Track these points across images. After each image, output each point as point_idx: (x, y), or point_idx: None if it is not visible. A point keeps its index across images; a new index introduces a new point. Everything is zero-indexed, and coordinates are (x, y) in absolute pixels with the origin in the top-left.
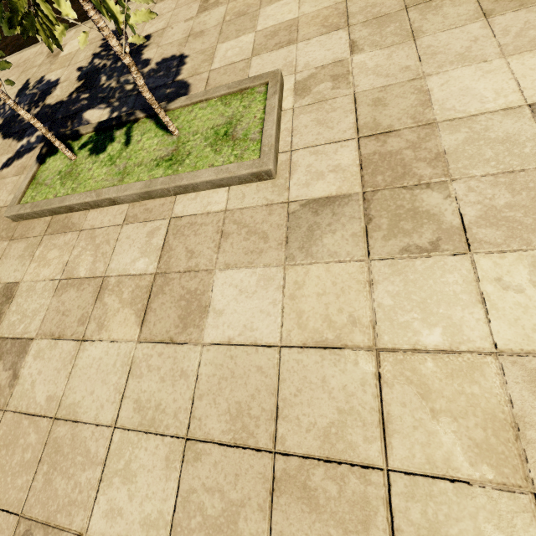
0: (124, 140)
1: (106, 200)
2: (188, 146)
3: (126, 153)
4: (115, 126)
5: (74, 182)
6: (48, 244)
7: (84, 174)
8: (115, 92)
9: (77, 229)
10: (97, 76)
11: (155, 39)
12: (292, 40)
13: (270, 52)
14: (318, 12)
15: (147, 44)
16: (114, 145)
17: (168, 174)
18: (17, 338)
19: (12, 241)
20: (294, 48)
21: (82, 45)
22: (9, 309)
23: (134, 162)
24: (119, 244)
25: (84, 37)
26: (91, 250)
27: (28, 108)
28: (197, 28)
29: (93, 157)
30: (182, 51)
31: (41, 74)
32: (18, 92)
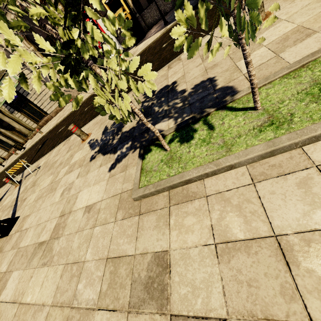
0: (206, 127)
1: (225, 167)
2: (283, 110)
3: (216, 134)
4: (191, 123)
5: (179, 163)
6: (179, 212)
7: (185, 156)
8: (170, 111)
9: (202, 196)
10: (151, 109)
11: (180, 81)
12: (310, 33)
13: (295, 45)
14: (317, 15)
15: (177, 85)
16: (199, 132)
17: (283, 133)
18: (201, 318)
19: (141, 215)
20: (318, 34)
21: (224, 56)
22: (171, 280)
23: (231, 136)
24: (266, 201)
25: (227, 49)
26: (233, 211)
27: (112, 137)
28: (209, 65)
29: (185, 144)
30: (208, 76)
31: (113, 121)
32: (103, 132)
